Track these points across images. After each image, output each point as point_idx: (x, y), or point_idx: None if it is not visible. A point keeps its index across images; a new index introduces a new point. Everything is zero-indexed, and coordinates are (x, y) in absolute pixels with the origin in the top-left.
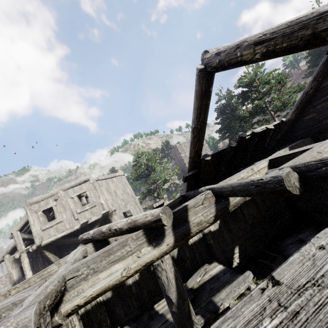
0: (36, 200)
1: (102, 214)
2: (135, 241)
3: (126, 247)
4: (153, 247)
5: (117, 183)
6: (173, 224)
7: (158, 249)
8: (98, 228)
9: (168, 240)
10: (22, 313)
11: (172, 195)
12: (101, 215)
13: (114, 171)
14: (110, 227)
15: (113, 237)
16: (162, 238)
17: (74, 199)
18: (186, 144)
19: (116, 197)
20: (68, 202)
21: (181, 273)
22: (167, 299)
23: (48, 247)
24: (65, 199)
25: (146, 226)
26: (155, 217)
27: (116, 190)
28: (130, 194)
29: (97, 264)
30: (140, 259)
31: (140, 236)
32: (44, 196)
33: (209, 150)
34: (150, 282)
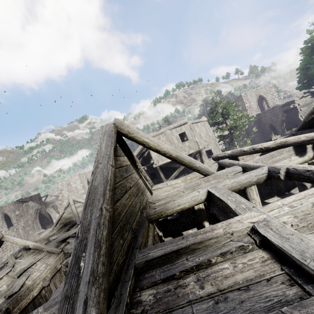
0: (152, 135)
1: (197, 149)
2: (287, 152)
3: (282, 155)
4: (299, 157)
5: (201, 127)
6: (313, 145)
7: (302, 158)
8: (236, 149)
9: (309, 154)
10: (279, 162)
11: (244, 141)
12: (196, 150)
13: (166, 120)
14: (253, 147)
15: (253, 153)
16: (304, 153)
17: (176, 137)
18: (252, 93)
19: (200, 138)
20: (173, 138)
21: (284, 187)
22: (303, 186)
23: (160, 168)
24: (170, 136)
25: (298, 144)
26: (310, 138)
27: (200, 133)
28: (211, 137)
29: (266, 161)
30: (291, 162)
31: (290, 150)
32: (157, 133)
33: (278, 100)
34: (262, 188)
